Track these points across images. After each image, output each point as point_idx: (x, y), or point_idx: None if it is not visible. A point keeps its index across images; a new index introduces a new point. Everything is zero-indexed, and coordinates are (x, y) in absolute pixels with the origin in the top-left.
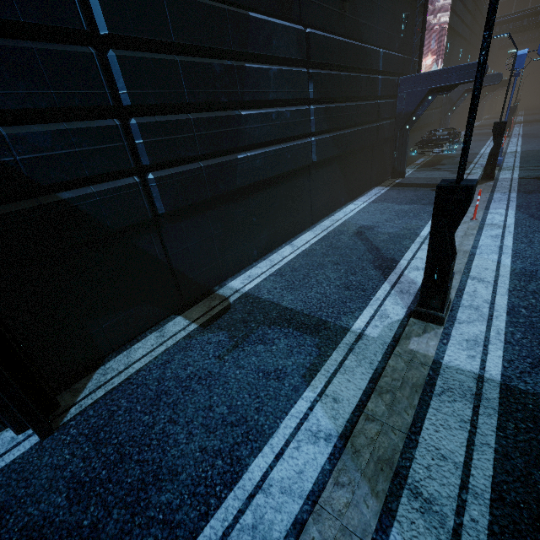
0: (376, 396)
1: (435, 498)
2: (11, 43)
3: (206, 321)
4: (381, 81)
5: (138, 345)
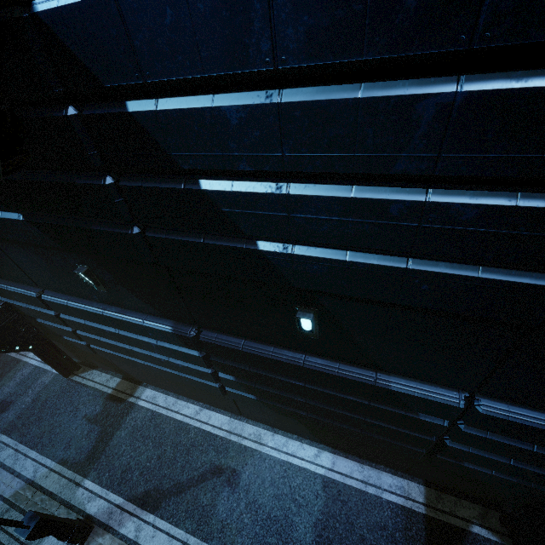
0: (41, 495)
1: (3, 517)
2: (36, 308)
3: (113, 395)
4: (465, 433)
5: (103, 375)
